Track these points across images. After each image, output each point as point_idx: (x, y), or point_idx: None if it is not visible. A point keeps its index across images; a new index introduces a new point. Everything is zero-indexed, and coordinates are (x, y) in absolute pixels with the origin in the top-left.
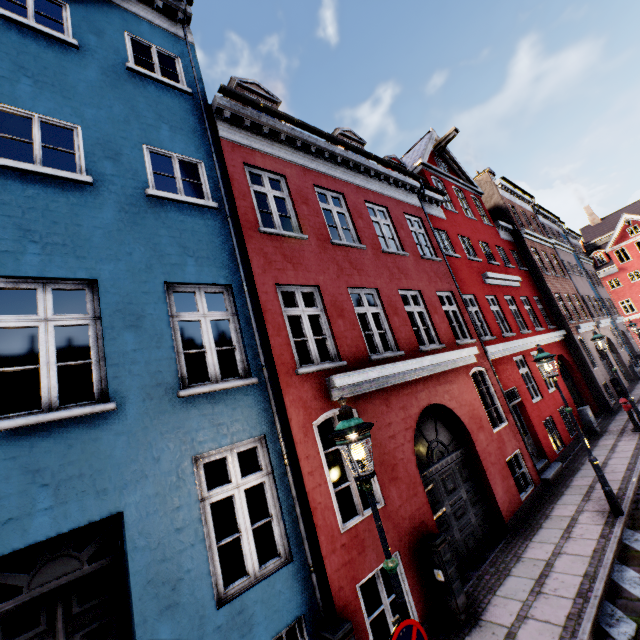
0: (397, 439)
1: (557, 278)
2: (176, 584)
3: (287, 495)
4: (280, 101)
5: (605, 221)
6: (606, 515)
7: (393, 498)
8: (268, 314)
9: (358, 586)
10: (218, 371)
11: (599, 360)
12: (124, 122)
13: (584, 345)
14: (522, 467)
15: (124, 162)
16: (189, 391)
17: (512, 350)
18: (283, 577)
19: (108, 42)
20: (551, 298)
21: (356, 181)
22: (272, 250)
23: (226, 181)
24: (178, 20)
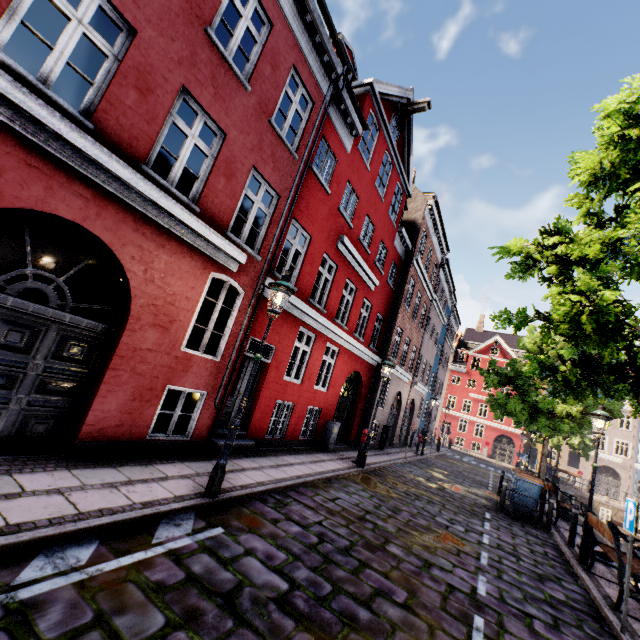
0: None
1: (413, 321)
2: None
3: None
4: None
5: (485, 334)
6: (199, 491)
7: None
8: None
9: None
10: None
11: (390, 405)
12: None
13: (388, 385)
14: (194, 412)
15: None
16: None
17: (306, 318)
18: None
19: None
20: (393, 327)
21: None
22: None
23: None
24: None
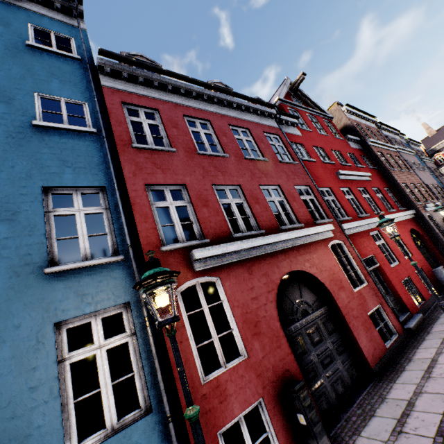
0: (259, 300)
1: (402, 172)
2: (24, 440)
3: (149, 352)
4: (161, 65)
5: (440, 131)
6: None
7: (256, 351)
8: (136, 206)
9: (220, 433)
10: (89, 252)
11: None
12: (20, 79)
13: (433, 220)
14: (385, 319)
15: (16, 104)
16: (55, 268)
17: (367, 227)
18: (141, 428)
19: (13, 30)
20: (399, 187)
21: (221, 111)
22: (143, 160)
23: (106, 115)
24: (74, 16)
